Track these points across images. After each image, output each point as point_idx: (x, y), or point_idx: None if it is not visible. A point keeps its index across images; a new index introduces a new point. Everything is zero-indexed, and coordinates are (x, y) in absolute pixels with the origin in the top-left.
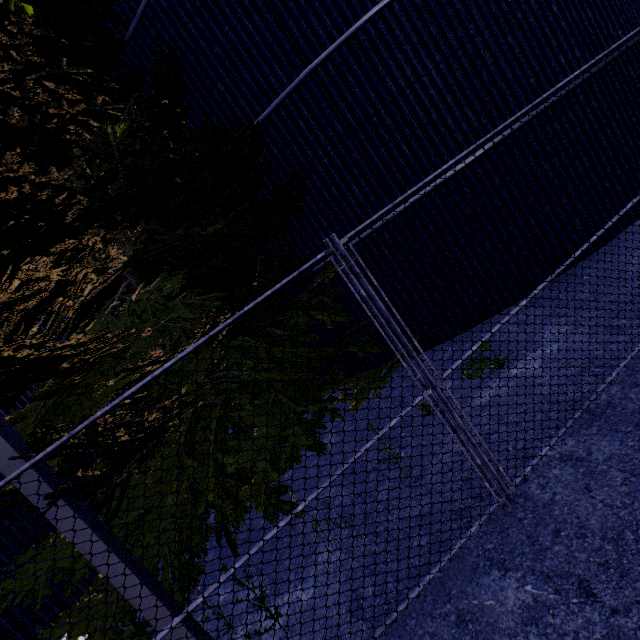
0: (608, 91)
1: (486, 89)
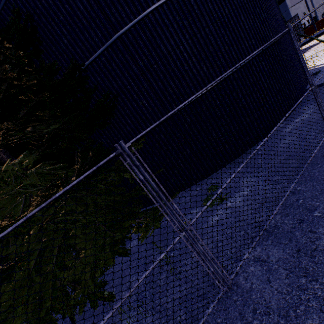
0: (267, 61)
1: (212, 55)
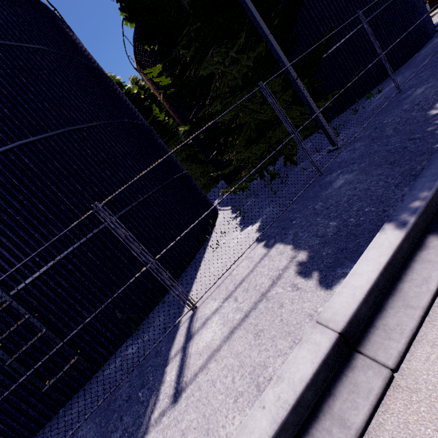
0: (402, 5)
1: (361, 1)
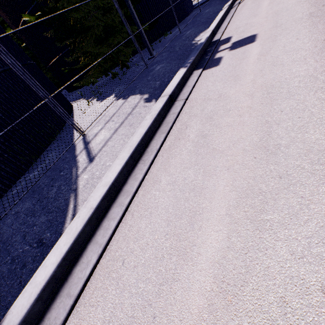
0: None
1: None
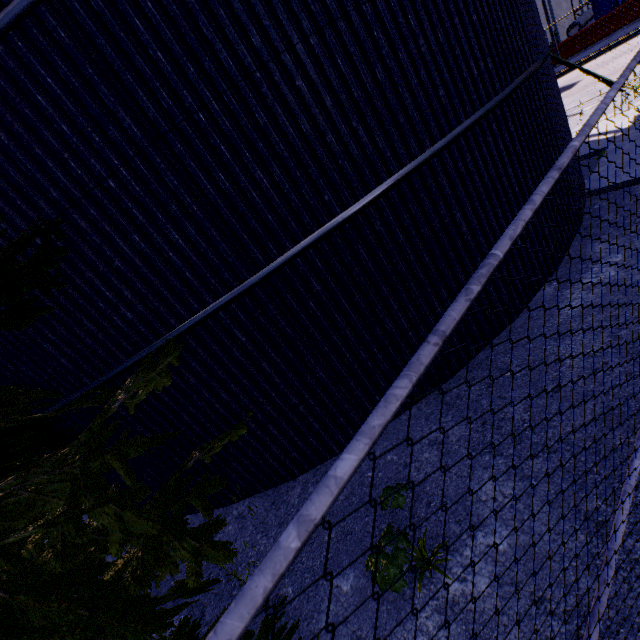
0: (519, 122)
1: (382, 94)
